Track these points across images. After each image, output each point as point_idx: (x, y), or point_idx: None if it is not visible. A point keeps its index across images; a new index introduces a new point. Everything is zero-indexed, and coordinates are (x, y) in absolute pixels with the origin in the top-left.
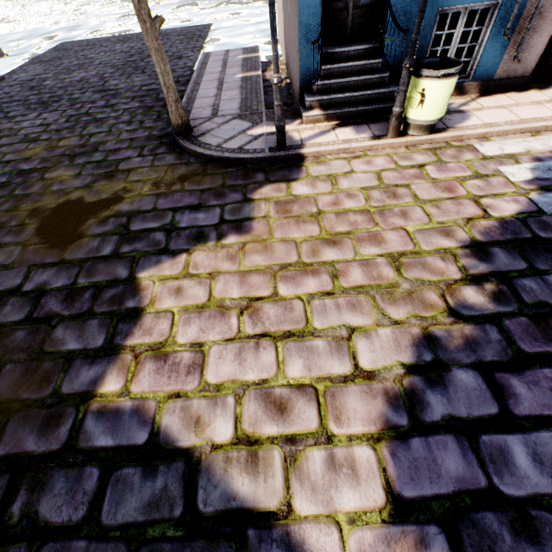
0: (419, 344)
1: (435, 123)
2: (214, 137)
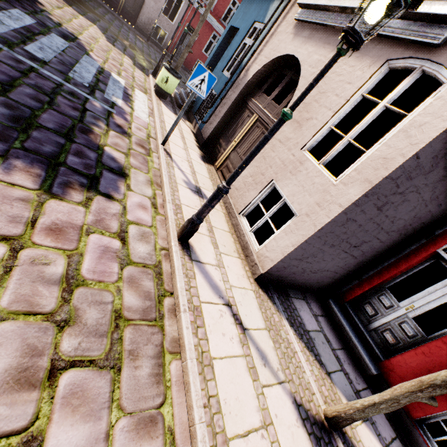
0: (42, 4)
1: (158, 89)
2: None
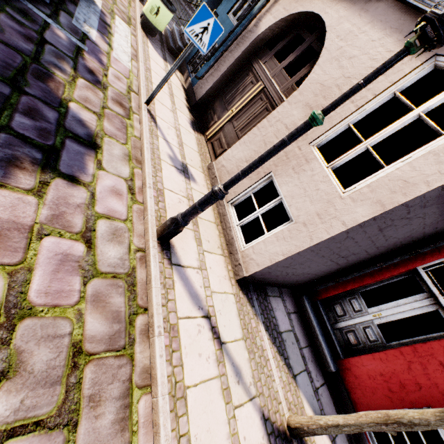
0: None
1: (145, 21)
2: None
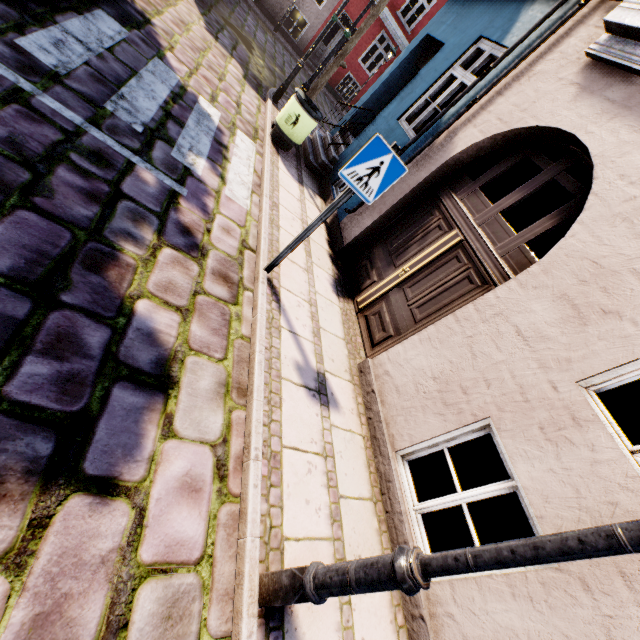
0: None
1: (278, 133)
2: None
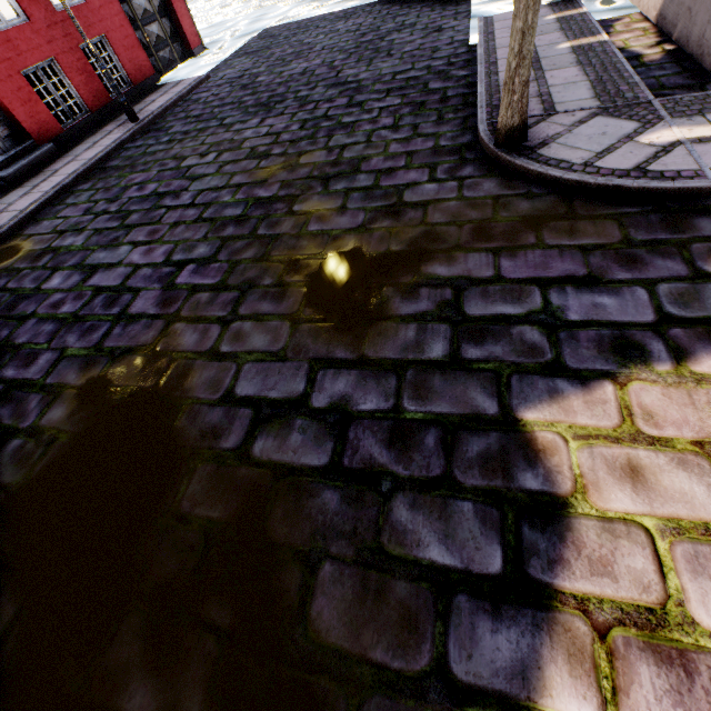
0: None
1: None
2: (569, 149)
